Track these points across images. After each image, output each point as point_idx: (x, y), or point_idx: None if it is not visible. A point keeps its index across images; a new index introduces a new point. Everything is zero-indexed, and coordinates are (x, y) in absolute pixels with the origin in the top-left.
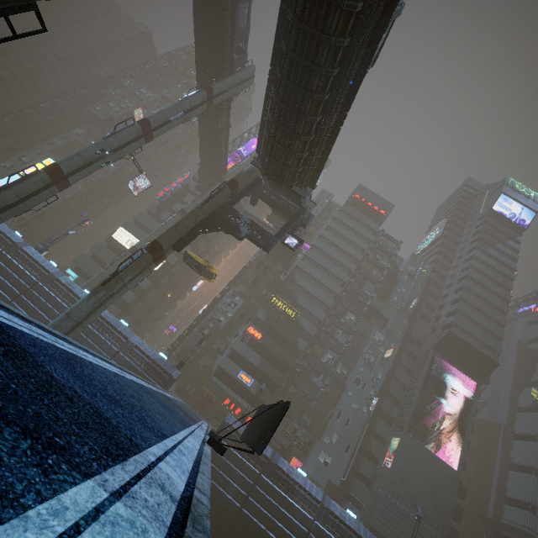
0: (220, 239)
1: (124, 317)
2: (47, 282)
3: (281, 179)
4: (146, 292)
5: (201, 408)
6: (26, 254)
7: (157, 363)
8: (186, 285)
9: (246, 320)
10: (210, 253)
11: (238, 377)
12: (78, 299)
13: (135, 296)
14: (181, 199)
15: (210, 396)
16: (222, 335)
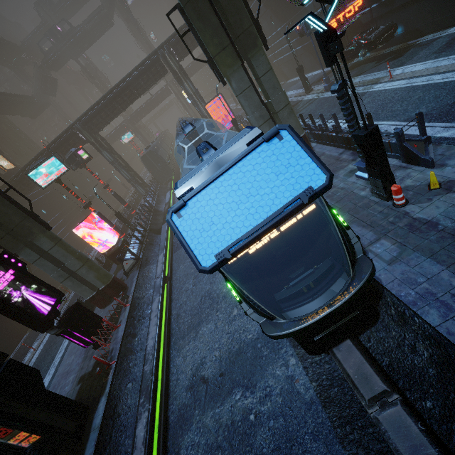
0: None
1: None
2: None
3: (111, 24)
4: None
5: None
6: None
7: None
8: None
9: None
10: None
11: None
12: None
13: None
14: None
15: None
16: None
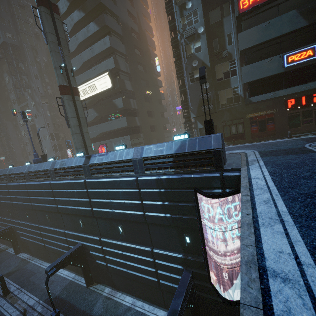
0: (122, 2)
1: (138, 135)
2: (54, 177)
3: None
4: (127, 107)
5: (265, 132)
6: (33, 172)
7: (181, 153)
8: (149, 74)
9: (224, 13)
10: (132, 27)
11: (285, 66)
12: (75, 168)
13: (124, 118)
14: (61, 17)
15: (263, 116)
16: (215, 59)
